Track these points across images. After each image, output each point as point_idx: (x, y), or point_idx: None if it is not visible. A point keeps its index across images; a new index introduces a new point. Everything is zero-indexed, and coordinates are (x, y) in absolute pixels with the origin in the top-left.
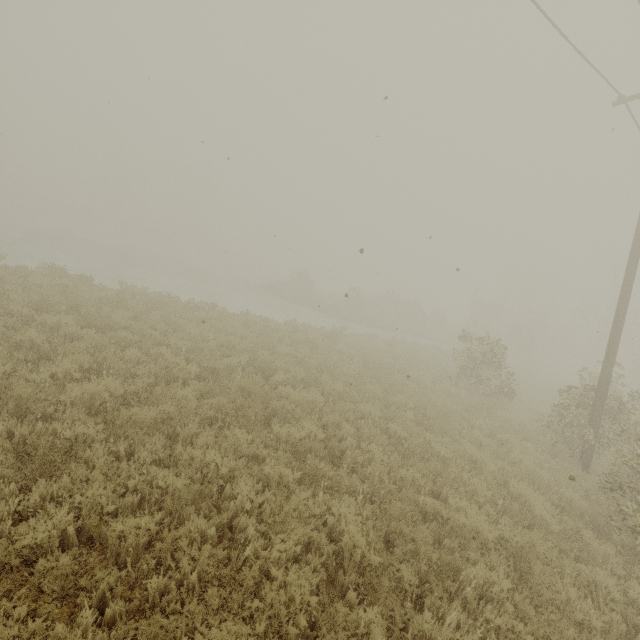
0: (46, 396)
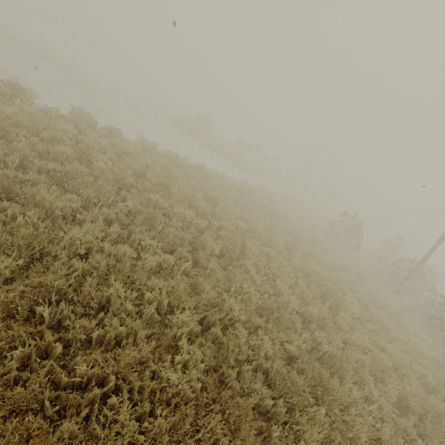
0: (271, 305)
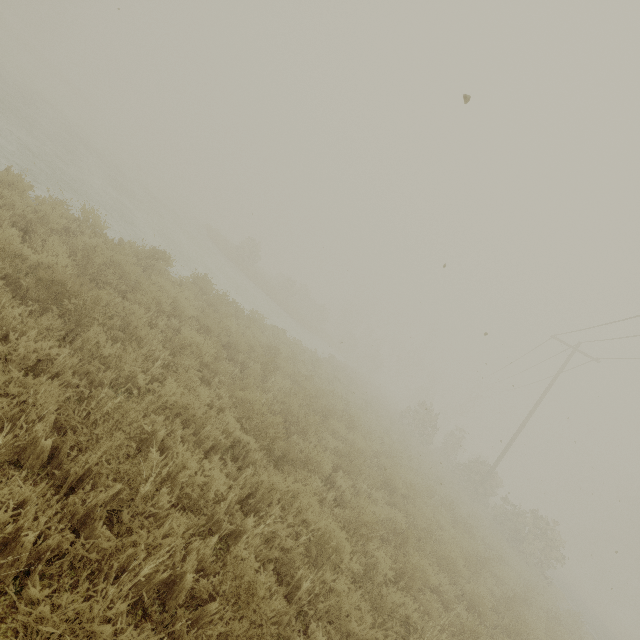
0: None
